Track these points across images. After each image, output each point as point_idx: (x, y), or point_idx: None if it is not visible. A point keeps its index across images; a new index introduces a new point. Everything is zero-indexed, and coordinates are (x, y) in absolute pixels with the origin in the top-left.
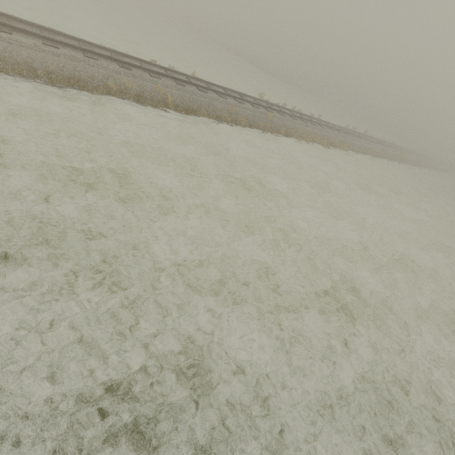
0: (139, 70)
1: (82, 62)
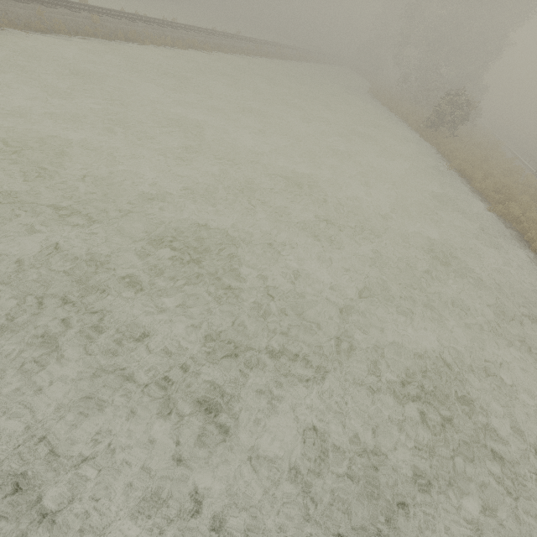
0: None
1: None
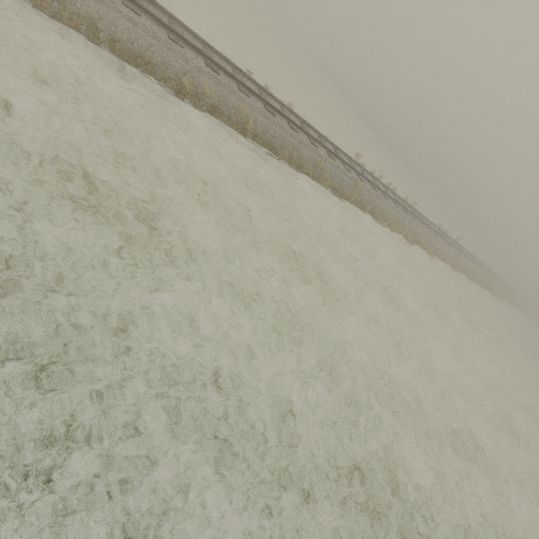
0: (228, 77)
1: (161, 43)
